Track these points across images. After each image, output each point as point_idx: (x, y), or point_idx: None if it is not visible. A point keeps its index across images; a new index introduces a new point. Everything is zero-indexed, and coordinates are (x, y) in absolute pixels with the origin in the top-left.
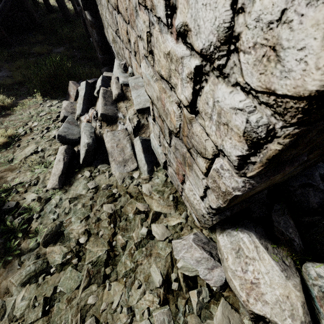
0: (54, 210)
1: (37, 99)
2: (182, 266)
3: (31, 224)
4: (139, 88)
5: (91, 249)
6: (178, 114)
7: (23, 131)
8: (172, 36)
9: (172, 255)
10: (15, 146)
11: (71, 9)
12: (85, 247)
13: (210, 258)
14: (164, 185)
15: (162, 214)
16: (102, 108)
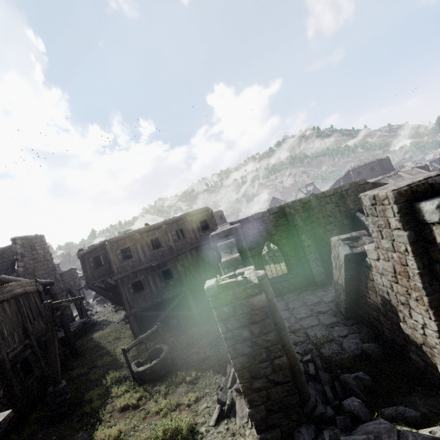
0: (211, 436)
1: (210, 373)
2: None
3: (202, 439)
4: None
5: None
6: None
7: (202, 395)
8: None
9: None
10: (198, 403)
11: None
12: None
13: None
14: None
15: None
16: (237, 384)
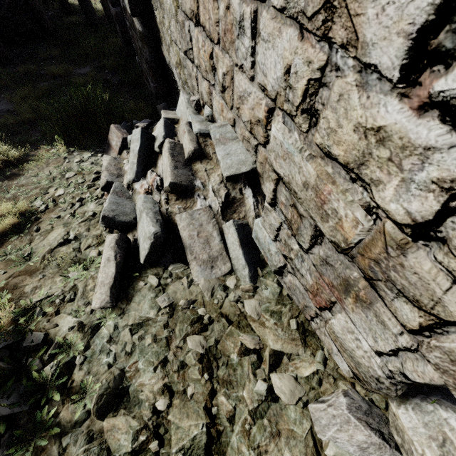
0: (108, 348)
1: (58, 151)
2: (335, 454)
3: (71, 373)
4: (228, 142)
5: (178, 422)
6: (368, 226)
7: (43, 205)
8: (408, 104)
9: (313, 433)
10: (32, 230)
11: (97, 9)
12: (167, 419)
13: (384, 445)
14: (279, 301)
15: (283, 354)
16: (171, 173)
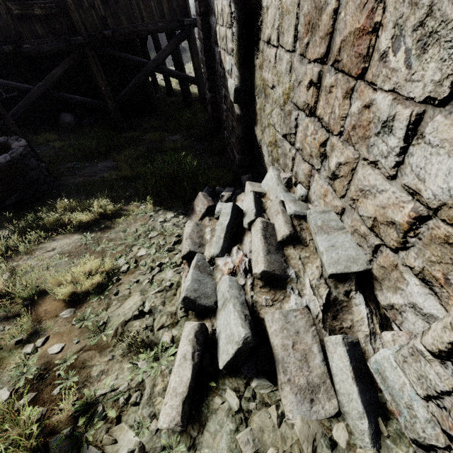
0: None
1: (146, 208)
2: None
3: None
4: (333, 231)
5: None
6: None
7: (125, 265)
8: None
9: None
10: (111, 292)
11: (192, 92)
12: None
13: None
14: None
15: None
16: (264, 259)
